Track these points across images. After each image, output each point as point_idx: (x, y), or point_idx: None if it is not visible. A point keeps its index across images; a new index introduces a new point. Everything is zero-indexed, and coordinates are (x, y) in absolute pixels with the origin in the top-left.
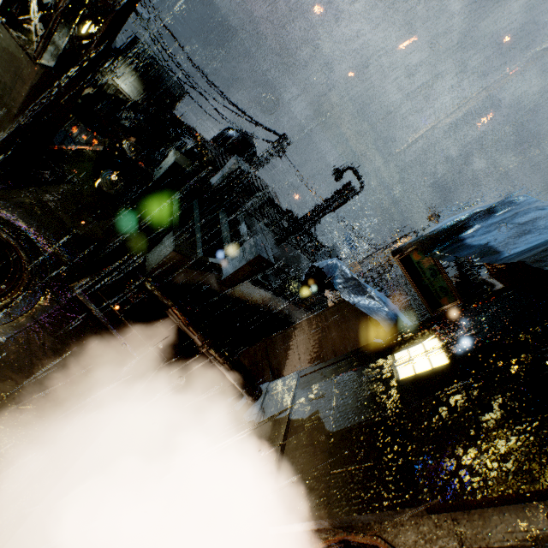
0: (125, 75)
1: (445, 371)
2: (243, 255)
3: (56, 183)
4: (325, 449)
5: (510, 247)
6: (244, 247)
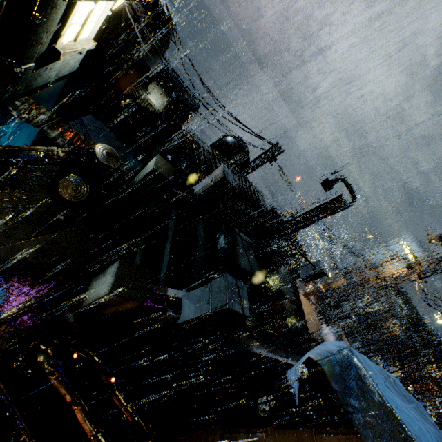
0: (156, 93)
1: None
2: (208, 298)
3: None
4: None
5: None
6: (211, 287)
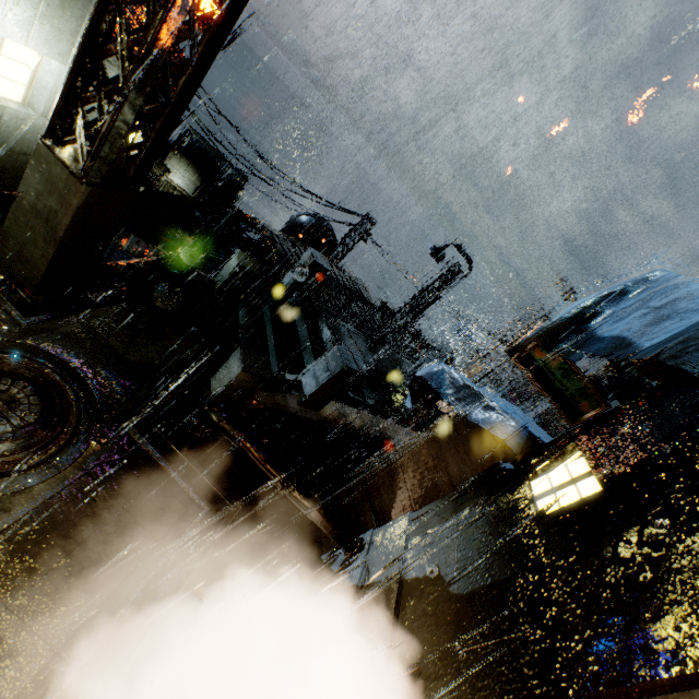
0: (179, 169)
1: (597, 501)
2: (327, 368)
3: (106, 305)
4: (450, 618)
5: (647, 337)
6: (327, 358)
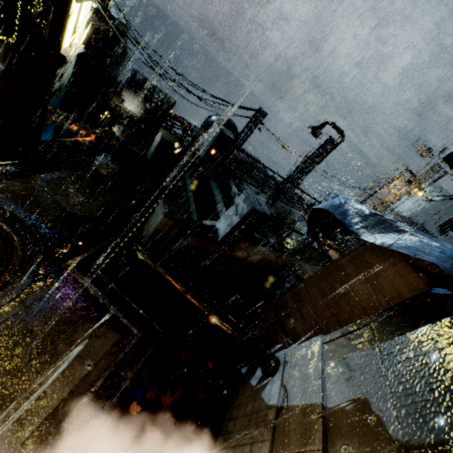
0: (130, 99)
1: None
2: (236, 212)
3: (54, 170)
4: None
5: None
6: (236, 204)
